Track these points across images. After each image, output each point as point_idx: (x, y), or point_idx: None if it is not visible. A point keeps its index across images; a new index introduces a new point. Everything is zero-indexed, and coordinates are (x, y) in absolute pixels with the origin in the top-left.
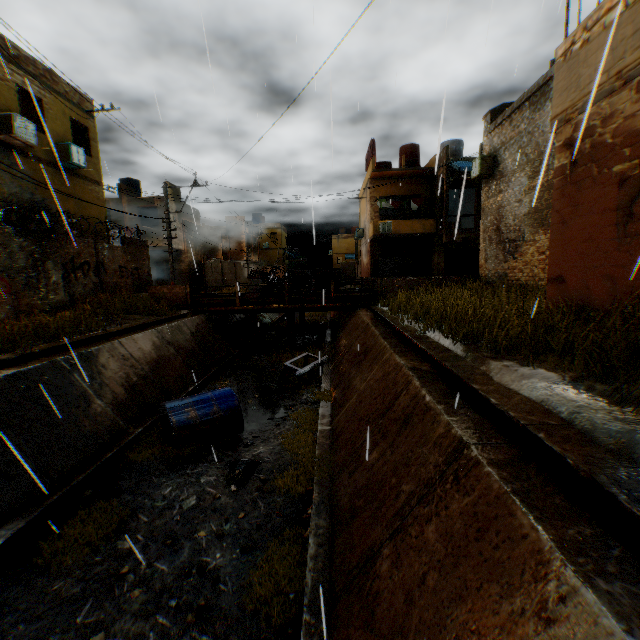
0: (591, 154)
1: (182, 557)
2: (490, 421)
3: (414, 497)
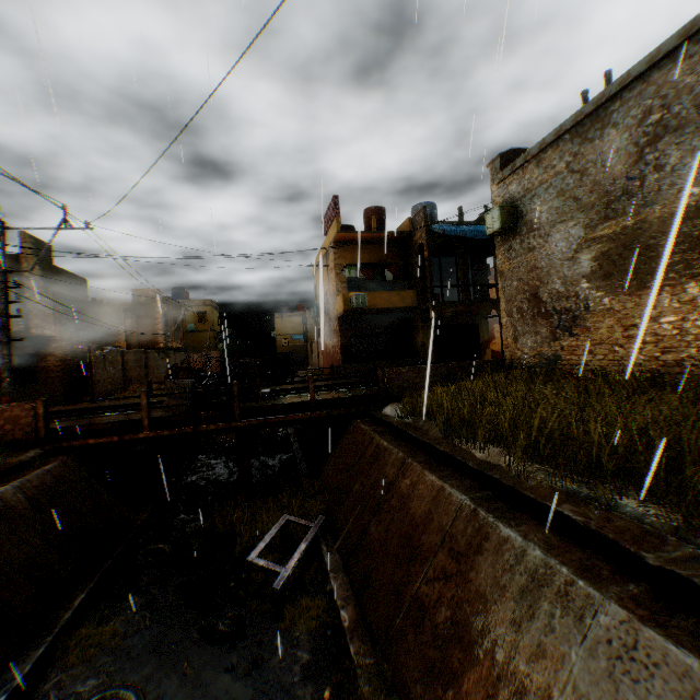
0: None
1: None
2: None
3: None
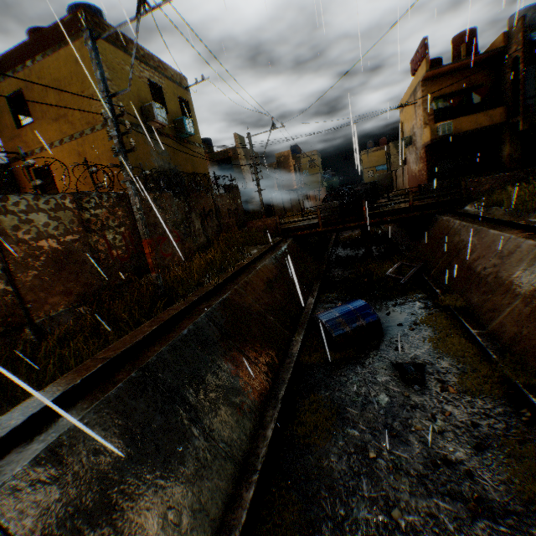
0: None
1: (416, 448)
2: None
3: None
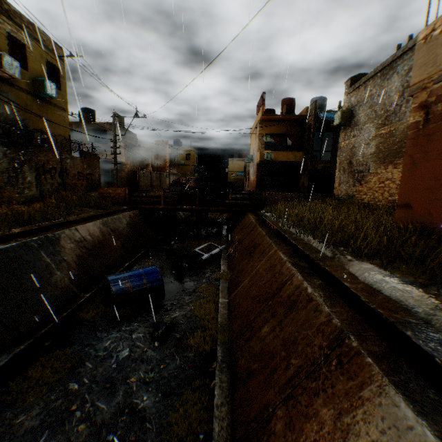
0: None
1: (118, 398)
2: (361, 314)
3: (302, 371)
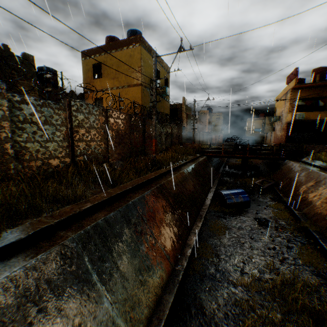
0: None
1: (261, 244)
2: None
3: None
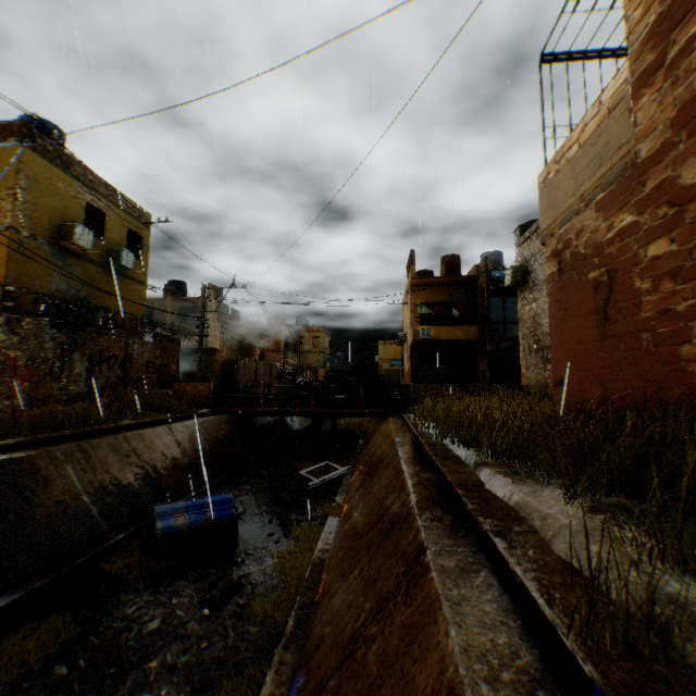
0: (571, 263)
1: (122, 690)
2: (464, 528)
3: (371, 614)
